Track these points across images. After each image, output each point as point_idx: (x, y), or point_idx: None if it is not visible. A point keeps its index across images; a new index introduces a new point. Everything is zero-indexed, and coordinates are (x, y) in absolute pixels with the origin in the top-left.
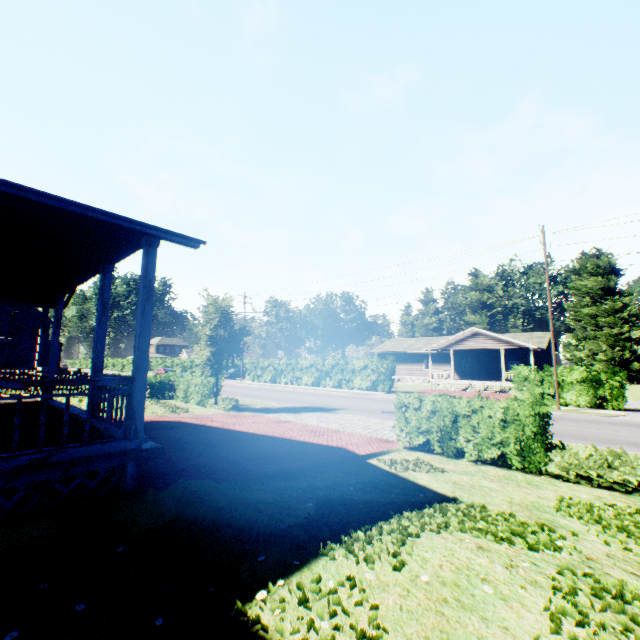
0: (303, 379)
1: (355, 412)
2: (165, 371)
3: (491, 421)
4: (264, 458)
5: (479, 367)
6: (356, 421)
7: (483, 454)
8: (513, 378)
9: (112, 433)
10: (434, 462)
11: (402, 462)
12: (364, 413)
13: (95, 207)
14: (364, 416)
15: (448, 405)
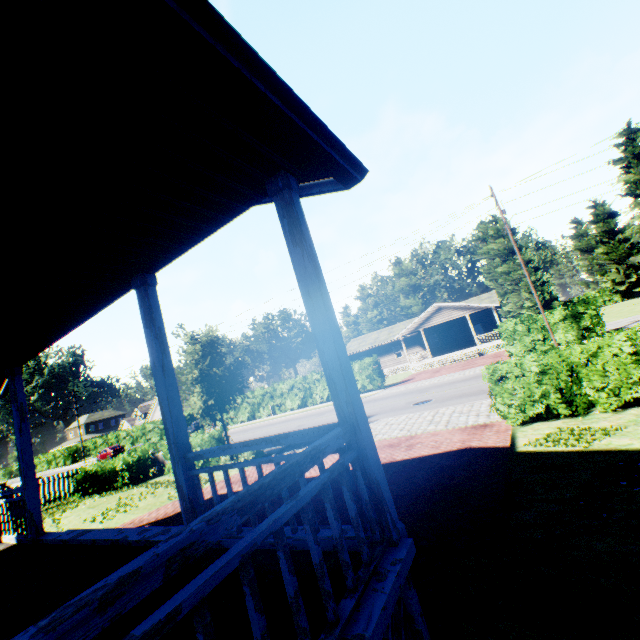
0: (287, 404)
1: (390, 414)
2: (113, 450)
3: (620, 359)
4: (438, 493)
5: (447, 340)
6: (411, 420)
7: (623, 398)
8: (502, 335)
9: (297, 546)
10: (580, 425)
11: (555, 437)
12: (400, 411)
13: (266, 65)
14: (407, 414)
15: (558, 359)
